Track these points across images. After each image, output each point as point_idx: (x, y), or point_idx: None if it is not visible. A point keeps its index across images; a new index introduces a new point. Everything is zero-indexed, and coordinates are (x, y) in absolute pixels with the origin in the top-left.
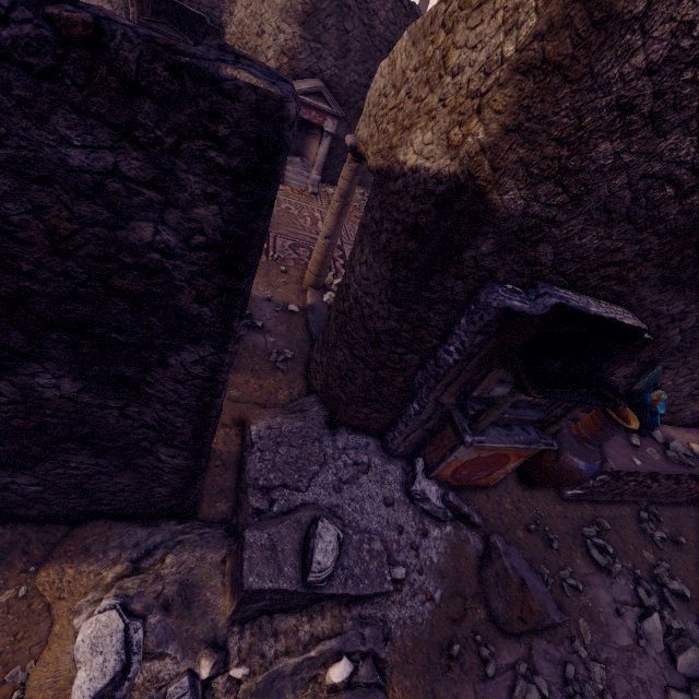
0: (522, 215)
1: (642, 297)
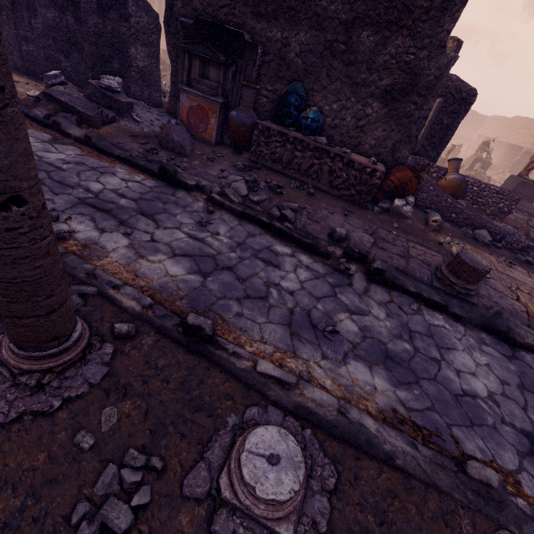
0: None
1: (252, 27)
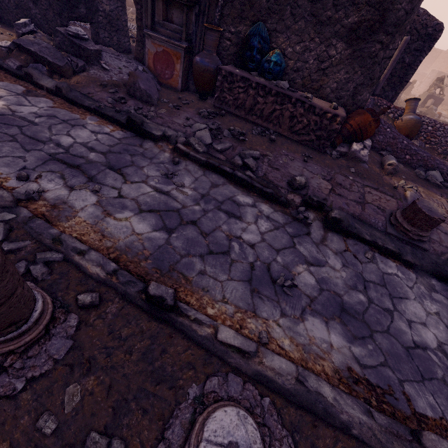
0: None
1: None
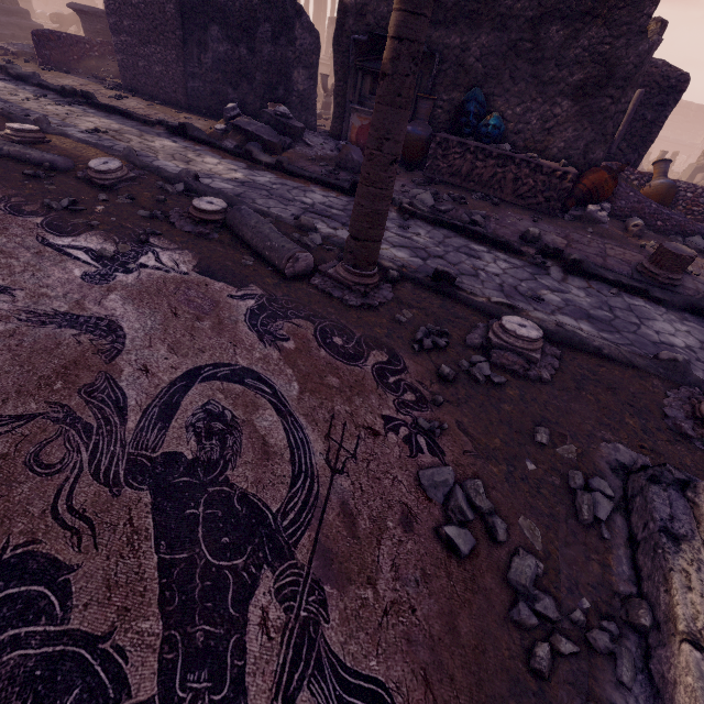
0: (356, 5)
1: (429, 36)
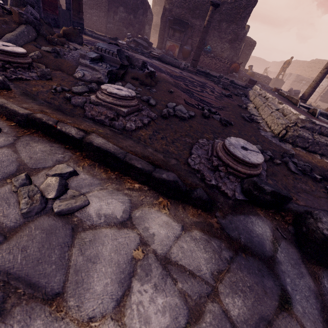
0: (169, 8)
1: (191, 21)
